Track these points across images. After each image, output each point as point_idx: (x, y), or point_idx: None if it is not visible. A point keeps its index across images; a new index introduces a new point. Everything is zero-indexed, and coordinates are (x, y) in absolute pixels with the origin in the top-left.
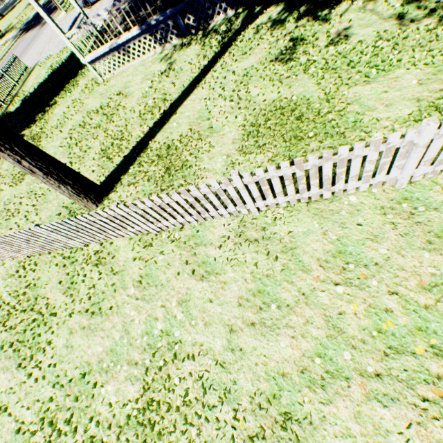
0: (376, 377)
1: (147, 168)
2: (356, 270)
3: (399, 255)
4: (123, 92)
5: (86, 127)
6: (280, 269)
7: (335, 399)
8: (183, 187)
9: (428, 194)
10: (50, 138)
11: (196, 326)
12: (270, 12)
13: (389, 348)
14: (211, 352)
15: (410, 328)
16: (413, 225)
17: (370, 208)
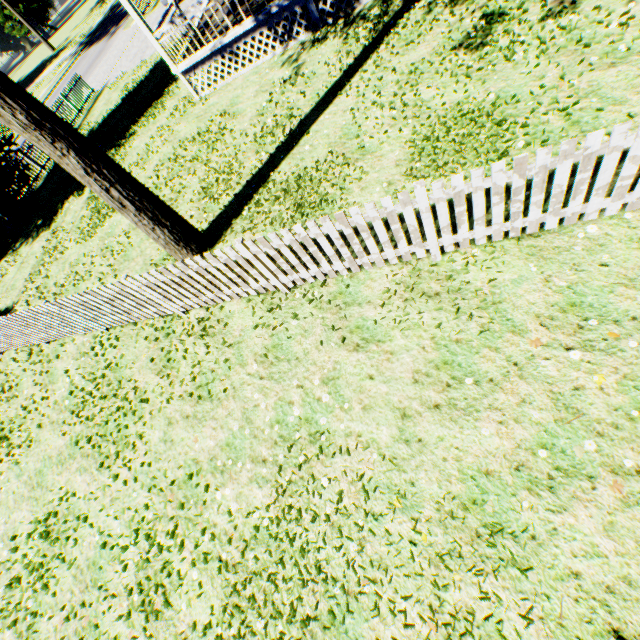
0: (638, 475)
1: (268, 208)
2: (601, 328)
3: None
4: (229, 111)
5: (178, 161)
6: (477, 332)
7: (571, 506)
8: None
9: None
10: None
11: (350, 411)
12: None
13: None
14: (374, 445)
15: None
16: None
17: (621, 241)
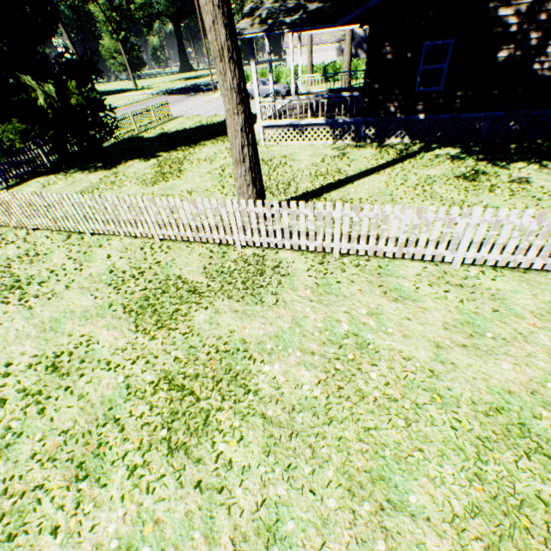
0: None
1: None
2: None
3: None
4: (288, 157)
5: None
6: (489, 311)
7: None
8: None
9: None
10: (196, 165)
11: (391, 335)
12: (447, 150)
13: None
14: (414, 360)
15: None
16: None
17: None
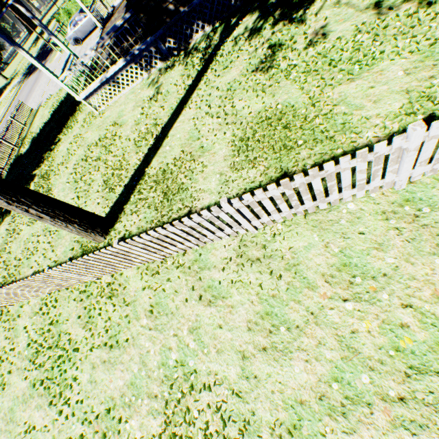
0: (399, 401)
1: (146, 195)
2: (364, 283)
3: (408, 263)
4: (118, 122)
5: (88, 161)
6: (285, 288)
7: (358, 428)
8: (181, 211)
9: (432, 193)
10: (58, 174)
11: (208, 354)
12: (246, 22)
13: (410, 368)
14: (226, 381)
15: (431, 344)
16: (419, 229)
17: (371, 214)
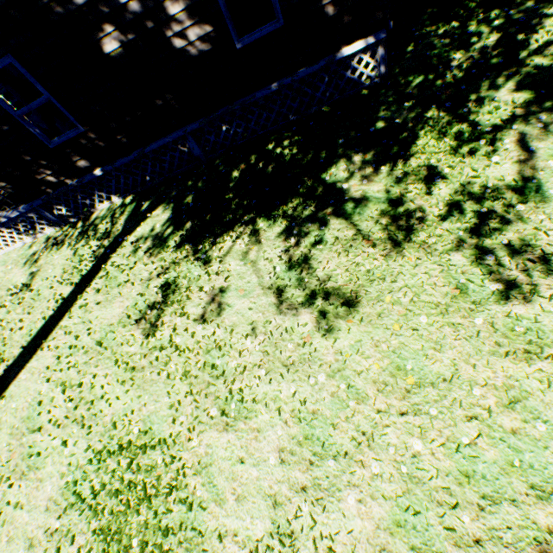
0: None
1: None
2: None
3: None
4: None
5: None
6: None
7: None
8: None
9: None
10: None
11: None
12: (156, 217)
13: None
14: None
15: None
16: None
17: None
